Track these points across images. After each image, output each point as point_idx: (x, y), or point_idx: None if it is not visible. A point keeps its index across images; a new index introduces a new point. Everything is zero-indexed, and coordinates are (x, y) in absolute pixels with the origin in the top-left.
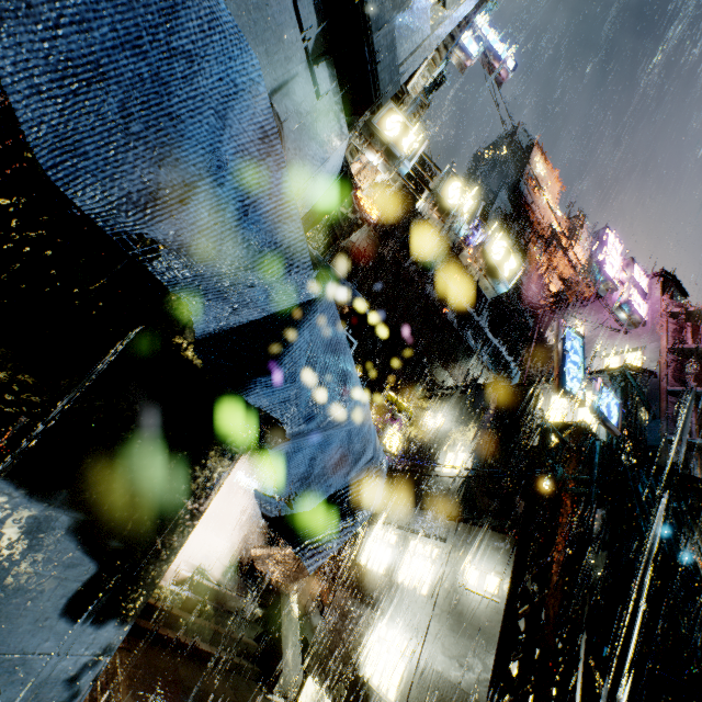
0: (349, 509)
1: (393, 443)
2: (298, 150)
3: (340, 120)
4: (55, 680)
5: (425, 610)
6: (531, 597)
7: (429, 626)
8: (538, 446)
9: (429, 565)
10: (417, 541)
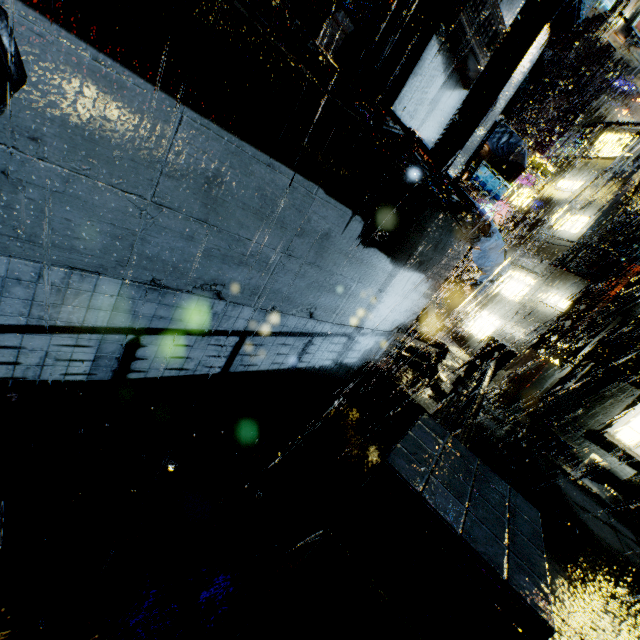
0: (493, 282)
1: (525, 201)
2: (505, 90)
3: (543, 37)
4: (419, 307)
5: (514, 309)
6: (578, 313)
7: (514, 316)
8: (639, 232)
9: (525, 288)
10: (521, 273)
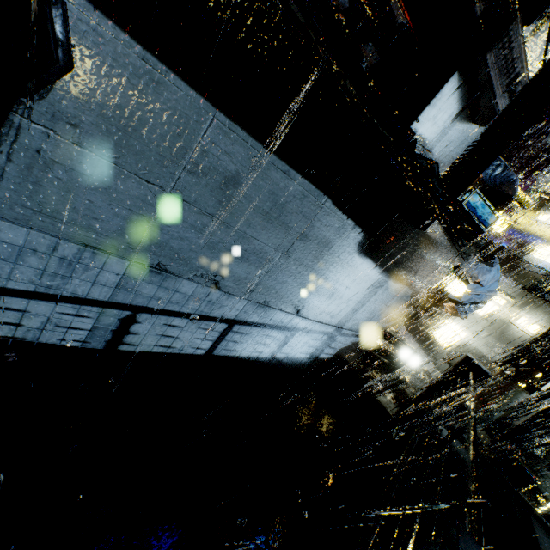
0: (475, 303)
1: (501, 227)
2: None
3: None
4: (398, 315)
5: (481, 324)
6: None
7: (481, 332)
8: None
9: (494, 306)
10: None
